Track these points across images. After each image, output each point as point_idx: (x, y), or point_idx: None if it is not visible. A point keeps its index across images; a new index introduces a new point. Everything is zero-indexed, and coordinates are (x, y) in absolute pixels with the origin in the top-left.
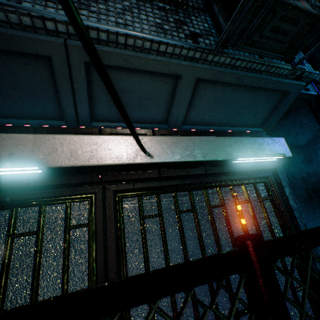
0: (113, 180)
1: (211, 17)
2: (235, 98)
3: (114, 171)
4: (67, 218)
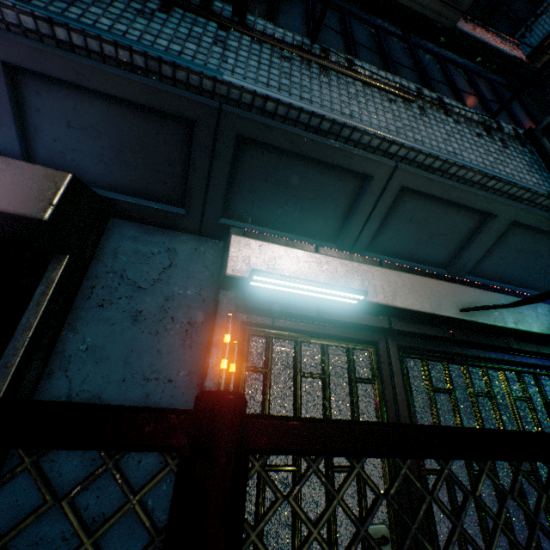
0: (401, 331)
1: (536, 152)
2: (546, 252)
3: (402, 319)
4: (352, 367)
